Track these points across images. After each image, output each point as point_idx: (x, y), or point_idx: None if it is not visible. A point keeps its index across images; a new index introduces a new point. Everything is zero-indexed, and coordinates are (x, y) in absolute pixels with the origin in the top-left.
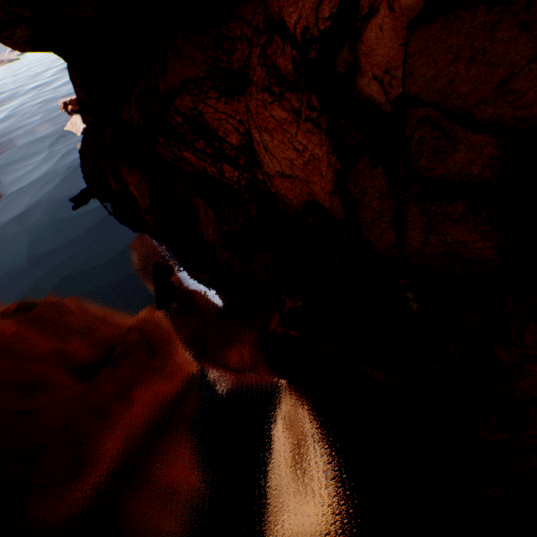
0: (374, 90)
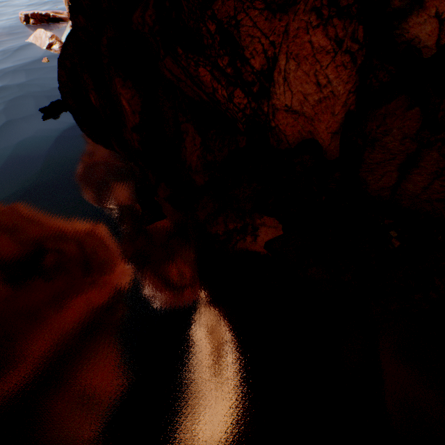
0: (427, 30)
